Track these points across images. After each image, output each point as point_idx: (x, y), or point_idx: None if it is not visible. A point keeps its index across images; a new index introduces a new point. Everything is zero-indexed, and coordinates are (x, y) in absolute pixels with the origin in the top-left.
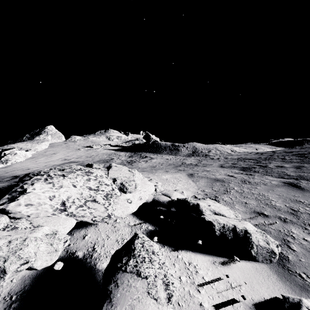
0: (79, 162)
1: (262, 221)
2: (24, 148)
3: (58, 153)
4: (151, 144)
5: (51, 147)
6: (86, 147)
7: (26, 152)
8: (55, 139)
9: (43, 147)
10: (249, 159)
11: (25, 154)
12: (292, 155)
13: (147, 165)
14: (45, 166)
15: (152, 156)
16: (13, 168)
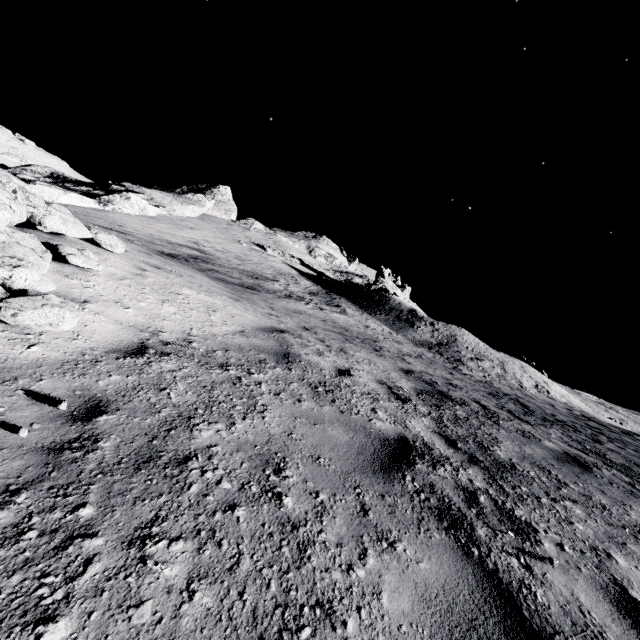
0: (210, 256)
1: (25, 413)
2: (158, 201)
3: (197, 231)
4: (373, 291)
5: (200, 219)
6: (257, 245)
7: (149, 206)
8: (220, 212)
9: (187, 213)
10: (519, 403)
11: (145, 208)
12: (638, 450)
13: (296, 308)
14: (149, 235)
15: (350, 311)
16: (105, 215)
